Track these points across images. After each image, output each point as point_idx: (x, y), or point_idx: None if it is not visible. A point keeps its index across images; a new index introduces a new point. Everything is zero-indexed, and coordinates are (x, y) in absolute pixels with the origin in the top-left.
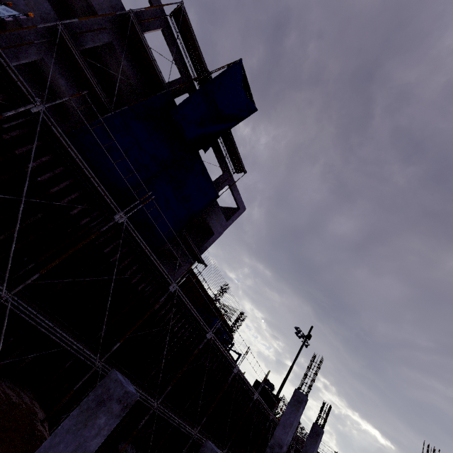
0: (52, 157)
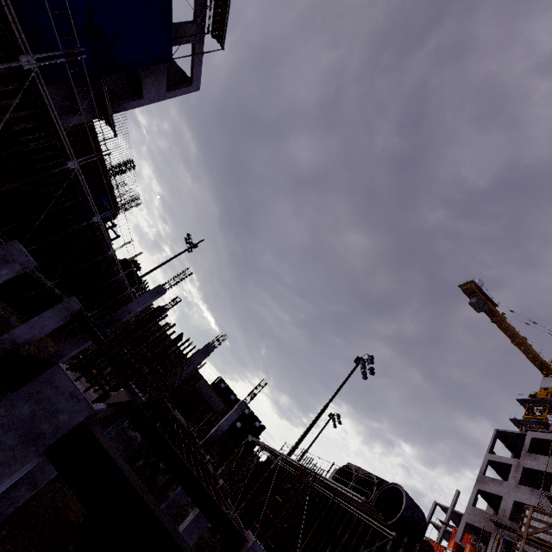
0: None
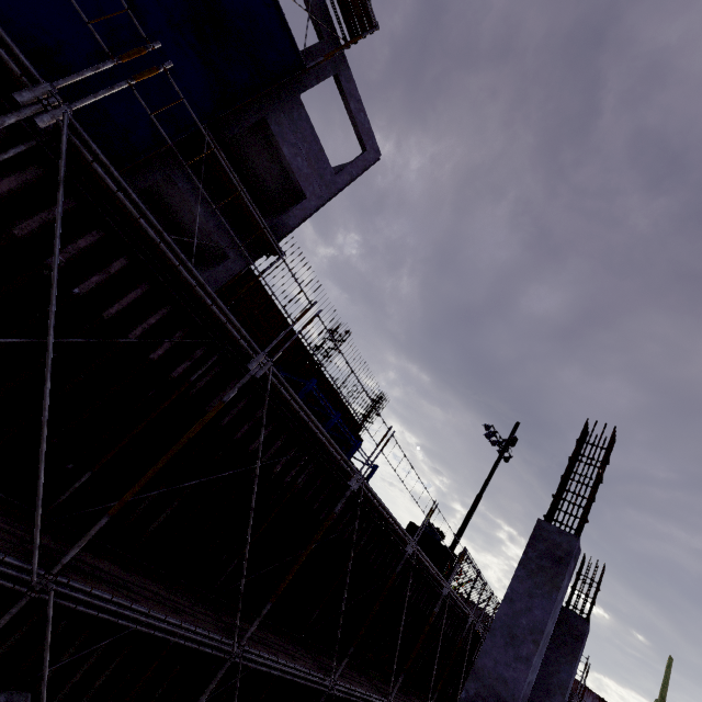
0: None
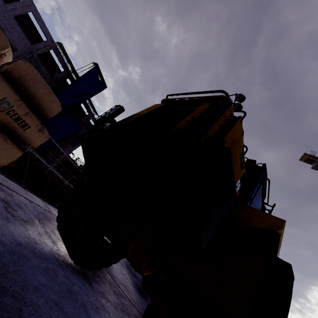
0: None
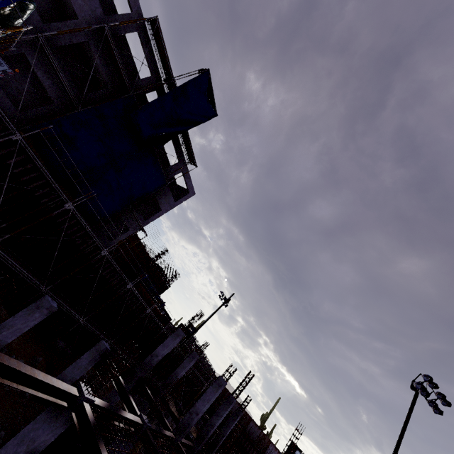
0: (25, 157)
